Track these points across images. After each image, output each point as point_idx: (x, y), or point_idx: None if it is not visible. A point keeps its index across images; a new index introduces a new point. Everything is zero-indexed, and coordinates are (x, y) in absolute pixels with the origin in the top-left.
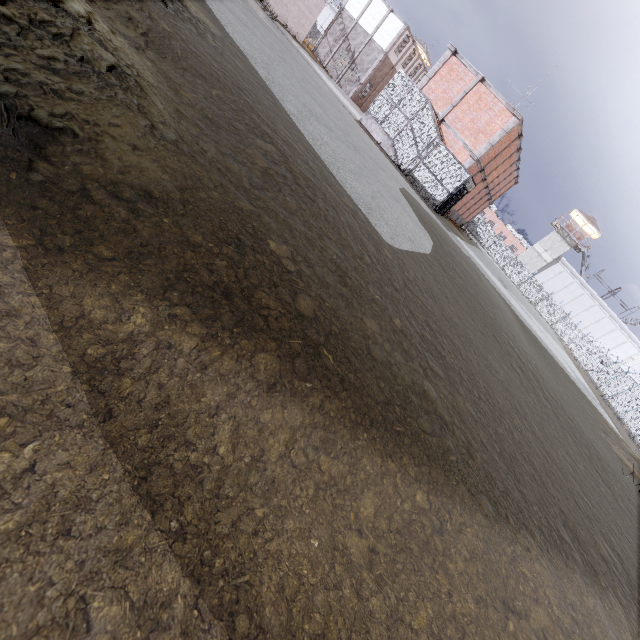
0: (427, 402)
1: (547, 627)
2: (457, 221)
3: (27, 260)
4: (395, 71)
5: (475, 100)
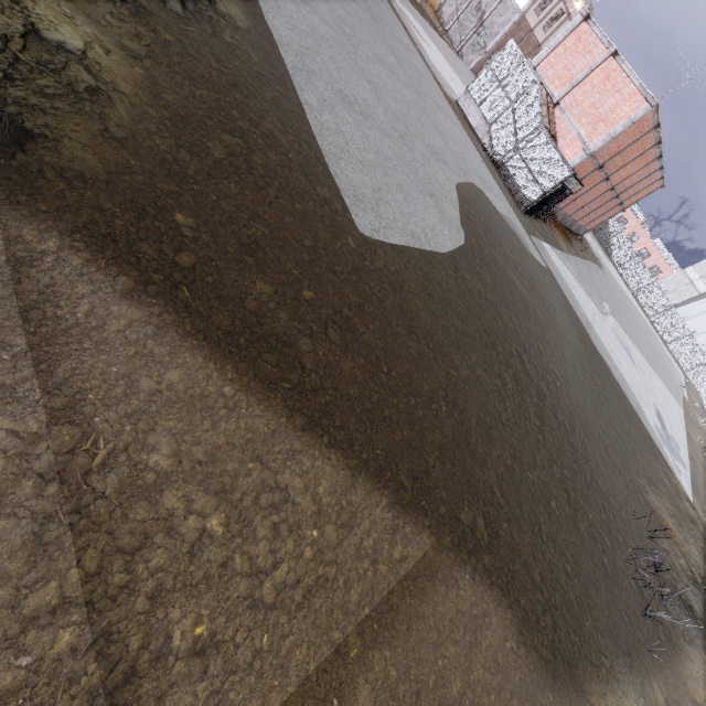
0: (292, 350)
1: (296, 488)
2: (573, 228)
3: None
4: (533, 36)
5: (601, 79)
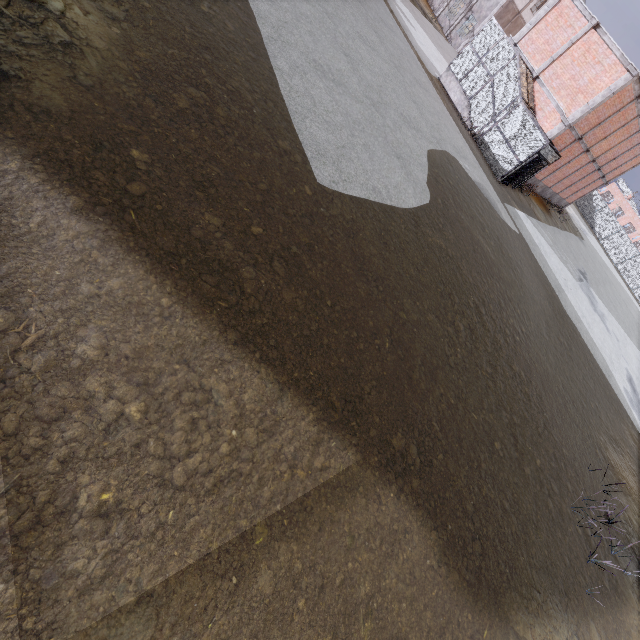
0: (234, 275)
1: (221, 392)
2: (553, 200)
3: None
4: (521, 18)
5: (582, 52)
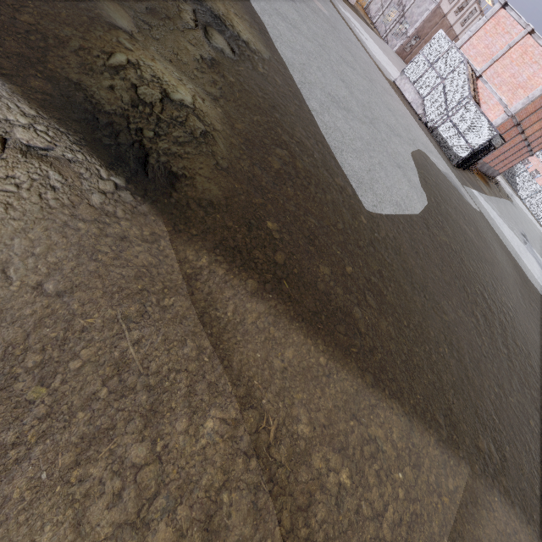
0: (351, 318)
1: (381, 438)
2: (488, 172)
3: (170, 236)
4: (446, 20)
5: (519, 54)
